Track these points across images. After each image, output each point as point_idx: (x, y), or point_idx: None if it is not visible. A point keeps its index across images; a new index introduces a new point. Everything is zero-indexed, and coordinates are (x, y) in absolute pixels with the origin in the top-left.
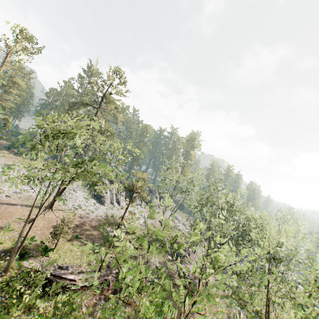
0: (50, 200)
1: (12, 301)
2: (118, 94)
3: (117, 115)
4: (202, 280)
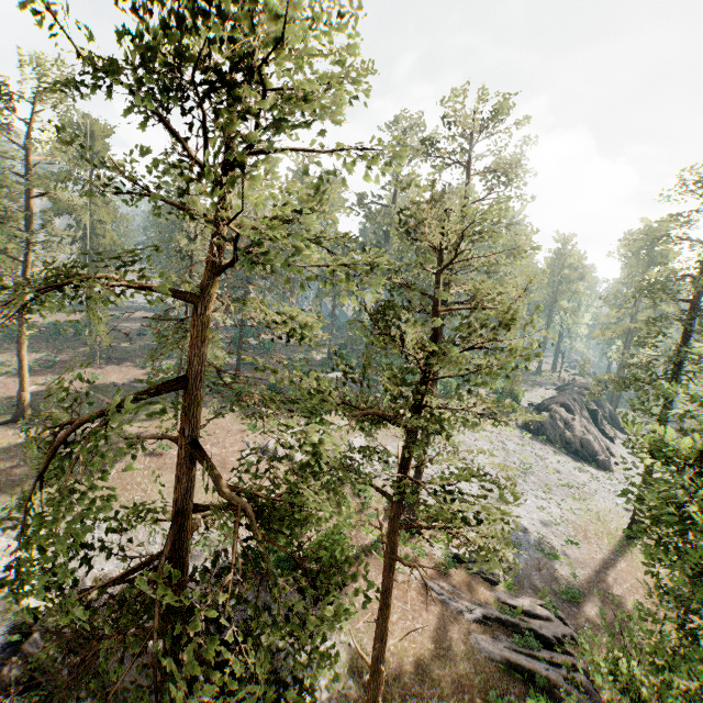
0: (589, 513)
1: None
2: None
3: None
4: None
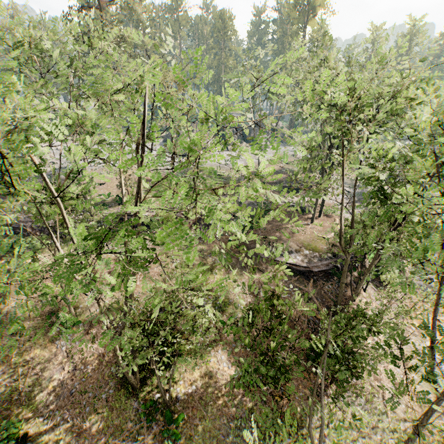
0: None
1: (59, 210)
2: None
3: (131, 4)
4: (324, 207)
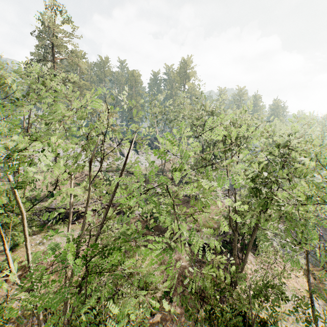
0: None
1: None
2: (66, 36)
3: (76, 61)
4: None
